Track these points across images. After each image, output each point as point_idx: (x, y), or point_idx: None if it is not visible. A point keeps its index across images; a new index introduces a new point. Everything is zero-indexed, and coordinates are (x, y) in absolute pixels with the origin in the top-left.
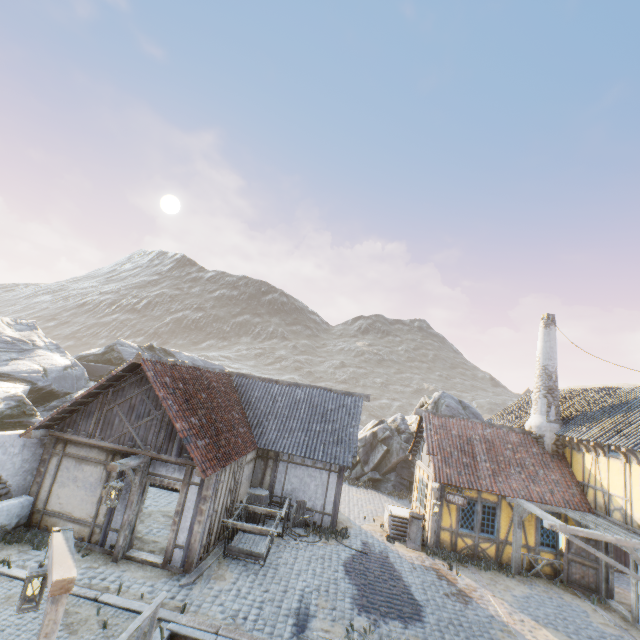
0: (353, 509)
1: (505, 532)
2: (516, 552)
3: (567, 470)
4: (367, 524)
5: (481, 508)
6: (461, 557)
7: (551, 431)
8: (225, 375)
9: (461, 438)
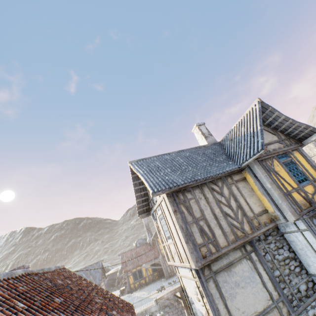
0: None
1: (145, 274)
2: (148, 278)
3: (155, 248)
4: None
5: (138, 272)
6: (137, 288)
7: (150, 240)
8: None
9: (130, 256)
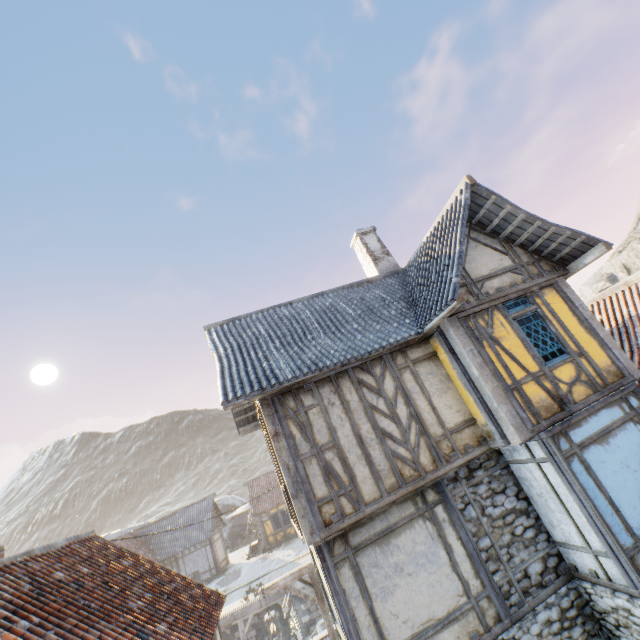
0: (240, 557)
1: None
2: None
3: None
4: (243, 559)
5: (281, 514)
6: (280, 543)
7: None
8: (131, 534)
9: (266, 485)
